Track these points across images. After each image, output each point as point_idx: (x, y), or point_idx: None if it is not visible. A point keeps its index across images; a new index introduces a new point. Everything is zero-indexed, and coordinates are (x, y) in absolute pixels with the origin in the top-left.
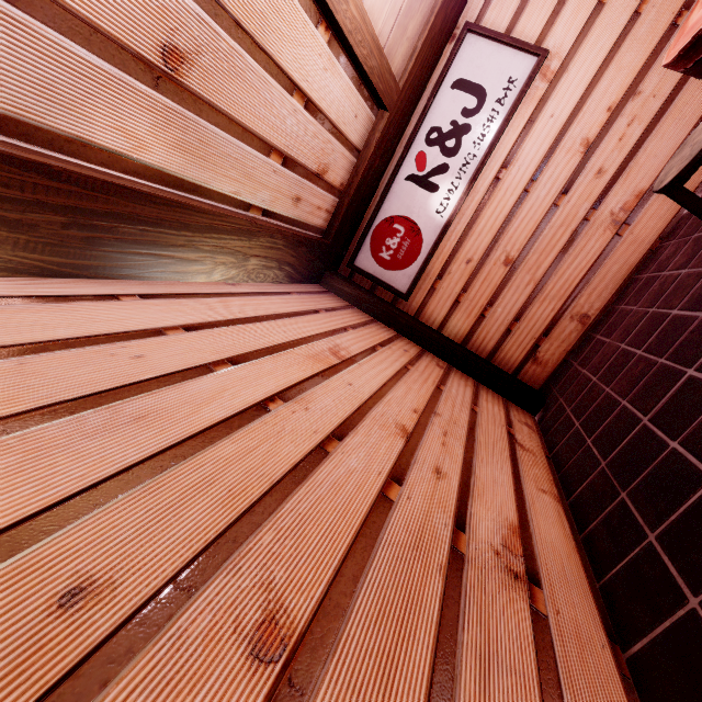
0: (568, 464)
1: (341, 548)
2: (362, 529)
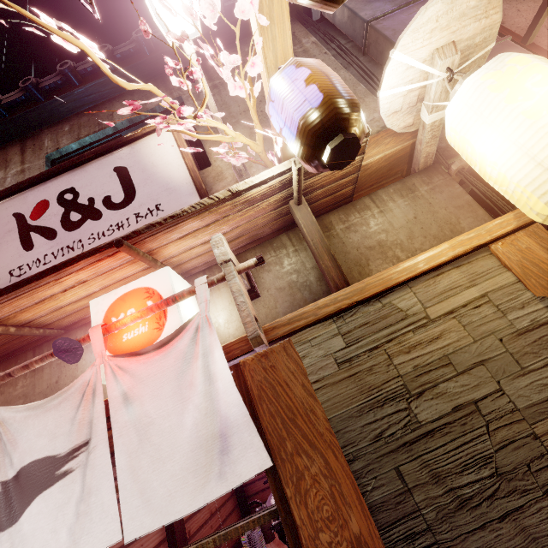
0: (237, 545)
1: (196, 527)
2: (199, 526)
